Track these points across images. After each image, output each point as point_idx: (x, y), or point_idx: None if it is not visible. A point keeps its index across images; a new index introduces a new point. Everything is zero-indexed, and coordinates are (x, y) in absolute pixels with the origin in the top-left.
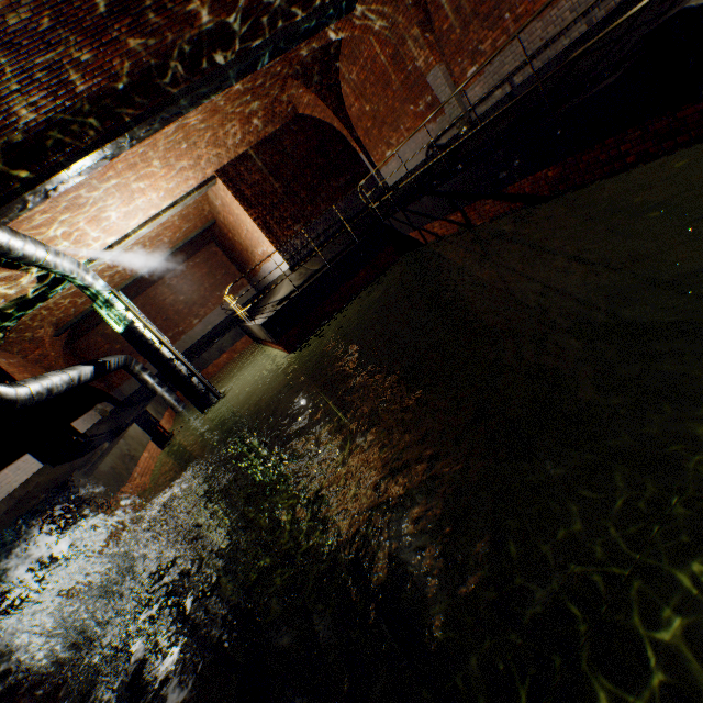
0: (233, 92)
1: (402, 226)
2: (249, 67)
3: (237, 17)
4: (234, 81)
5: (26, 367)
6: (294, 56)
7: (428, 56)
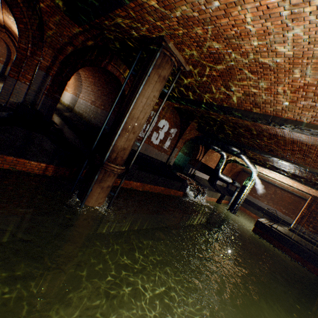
0: None
1: None
2: None
3: None
4: None
5: (229, 166)
6: None
7: None
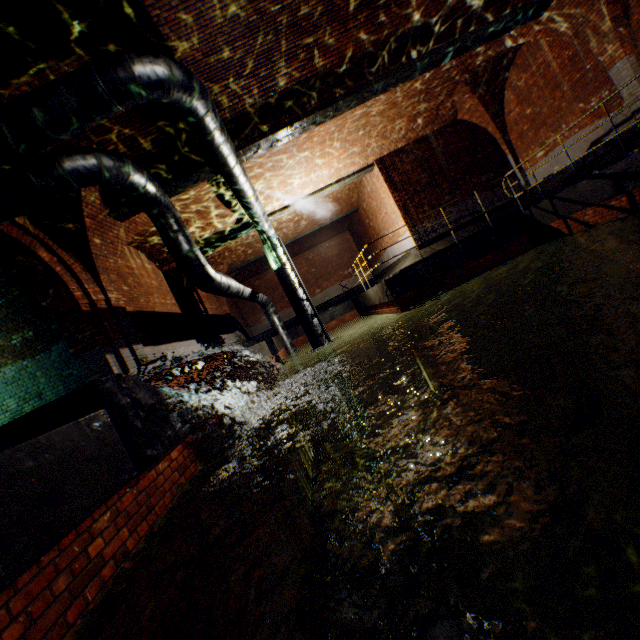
0: (413, 88)
1: (544, 215)
2: (437, 60)
3: (443, 15)
4: (421, 72)
5: None
6: (472, 61)
7: (617, 49)
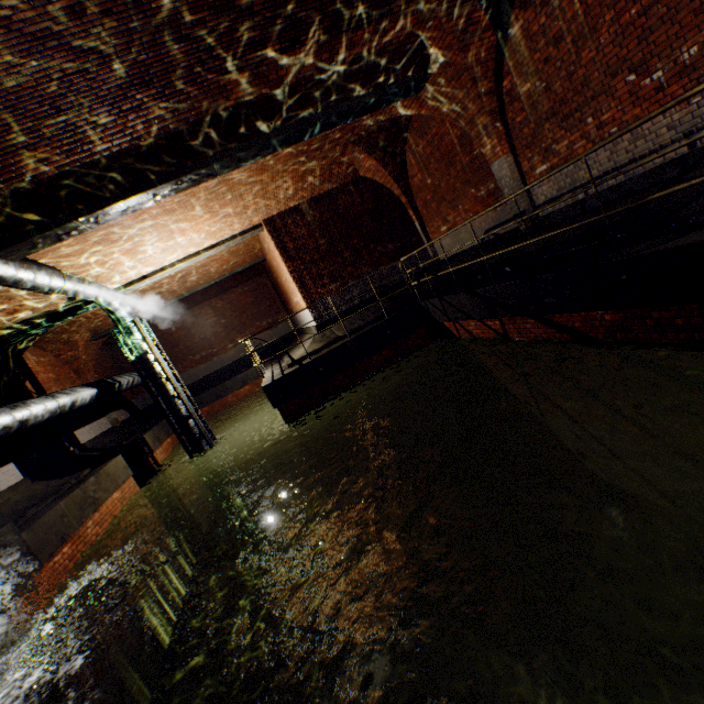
0: (282, 155)
1: (437, 312)
2: (294, 138)
3: (282, 92)
4: (276, 150)
5: (55, 366)
6: (355, 126)
7: (495, 145)
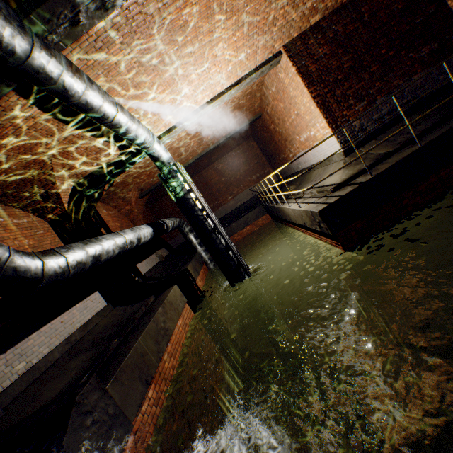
0: None
1: None
2: None
3: None
4: None
5: (118, 218)
6: None
7: None
